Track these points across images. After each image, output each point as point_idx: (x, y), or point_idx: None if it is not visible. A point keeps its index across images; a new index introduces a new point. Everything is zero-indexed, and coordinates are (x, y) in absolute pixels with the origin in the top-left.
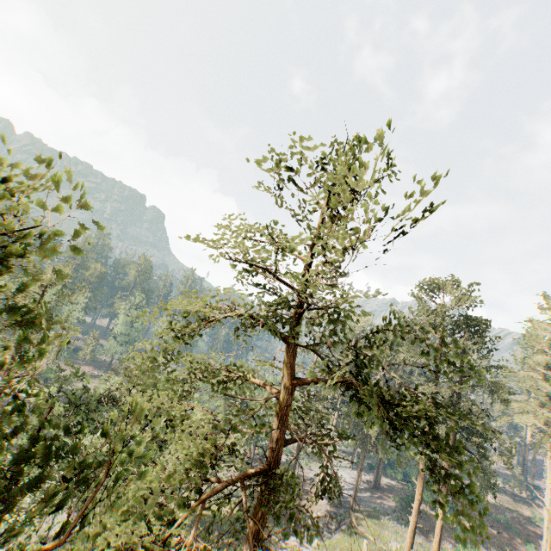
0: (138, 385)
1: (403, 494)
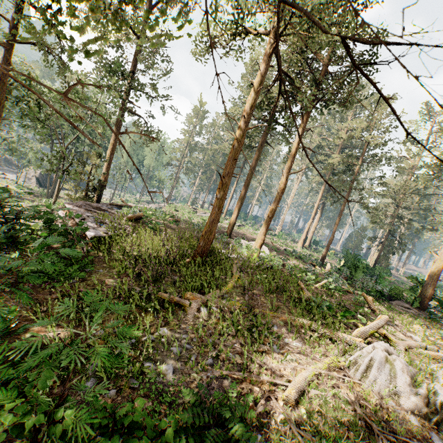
0: None
1: None
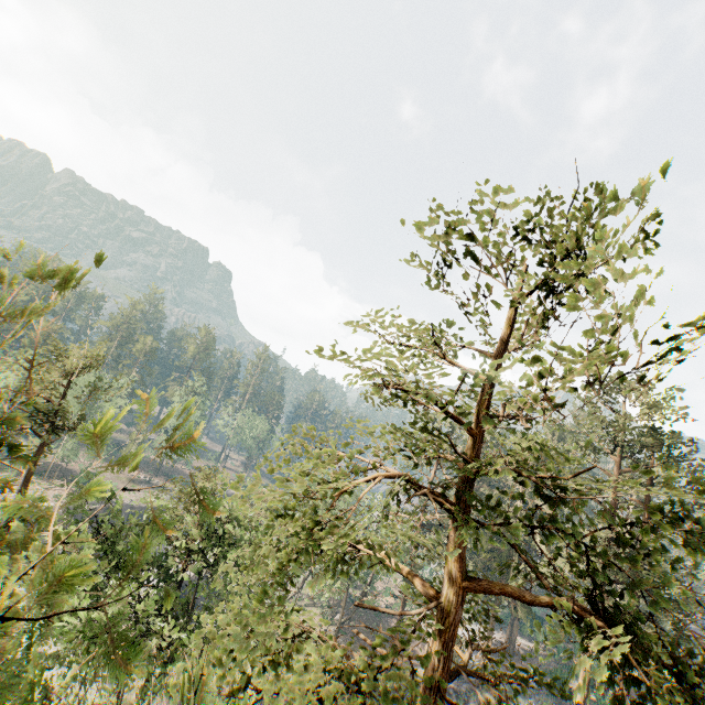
0: (195, 513)
1: (546, 664)
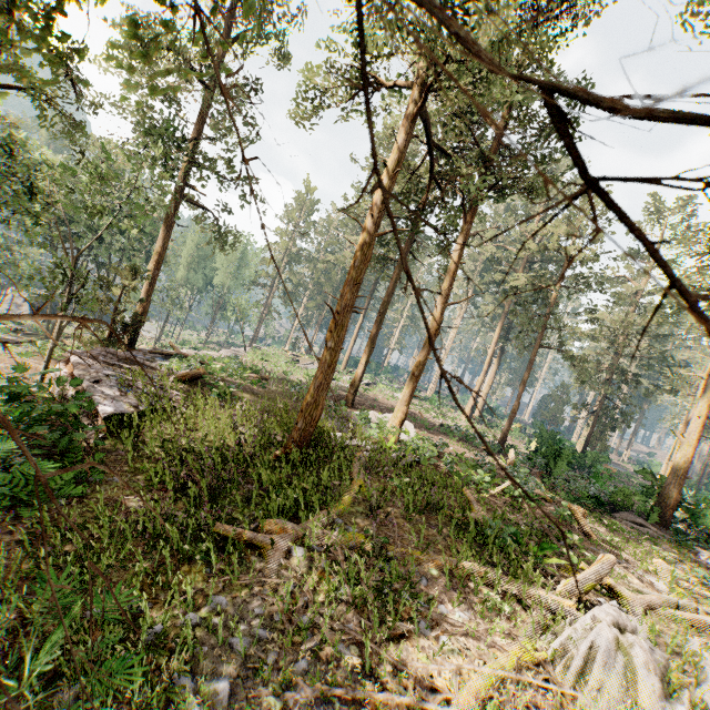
0: None
1: None
